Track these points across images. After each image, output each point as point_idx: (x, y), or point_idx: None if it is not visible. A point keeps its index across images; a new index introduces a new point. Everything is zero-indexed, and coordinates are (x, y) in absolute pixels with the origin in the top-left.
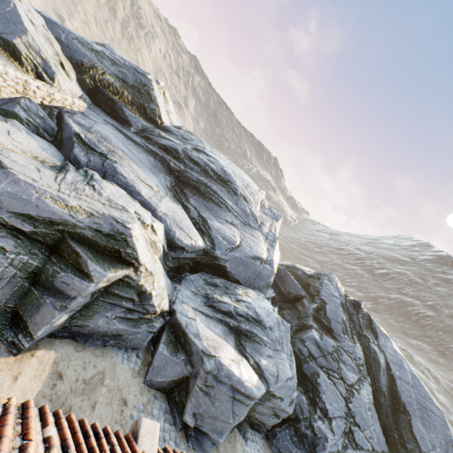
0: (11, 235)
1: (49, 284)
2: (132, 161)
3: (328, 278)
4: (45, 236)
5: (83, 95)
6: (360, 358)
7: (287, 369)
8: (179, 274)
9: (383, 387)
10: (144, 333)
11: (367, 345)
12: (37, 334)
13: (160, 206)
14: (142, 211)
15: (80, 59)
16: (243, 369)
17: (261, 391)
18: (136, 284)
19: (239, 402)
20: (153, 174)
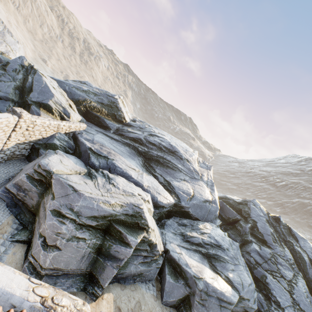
0: (87, 229)
1: (107, 253)
2: (120, 155)
3: (253, 203)
4: (102, 225)
5: (82, 119)
6: (290, 259)
7: (246, 278)
8: (160, 221)
9: (311, 278)
10: (154, 269)
11: (292, 248)
12: (105, 285)
13: (143, 181)
14: (140, 191)
15: (77, 98)
16: (220, 283)
17: (236, 297)
18: (147, 239)
19: (224, 308)
20: (132, 159)
